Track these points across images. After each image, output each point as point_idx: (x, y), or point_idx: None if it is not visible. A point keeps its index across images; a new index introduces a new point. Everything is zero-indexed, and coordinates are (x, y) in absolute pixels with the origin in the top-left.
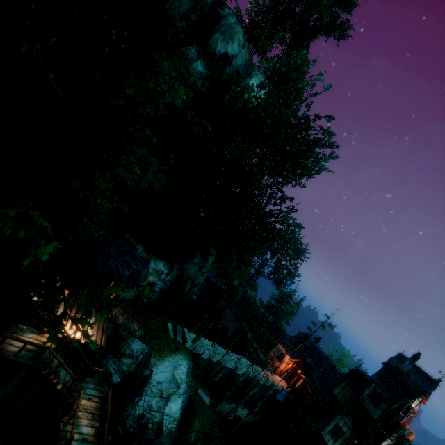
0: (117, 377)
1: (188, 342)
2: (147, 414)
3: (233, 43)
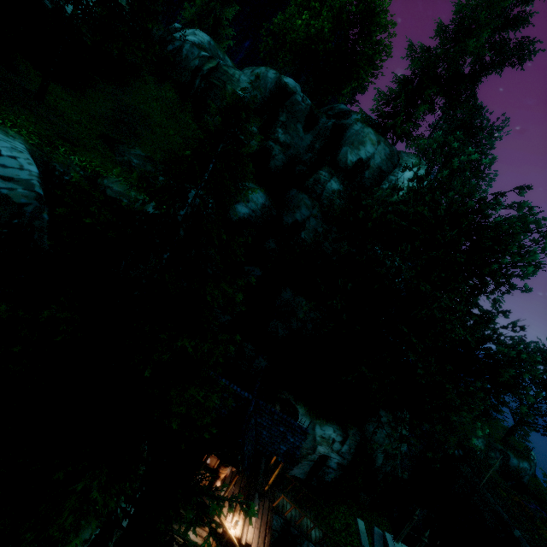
0: None
1: None
2: None
3: (365, 146)
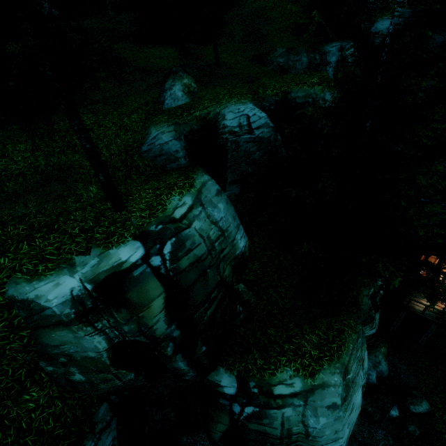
0: None
1: None
2: None
3: None
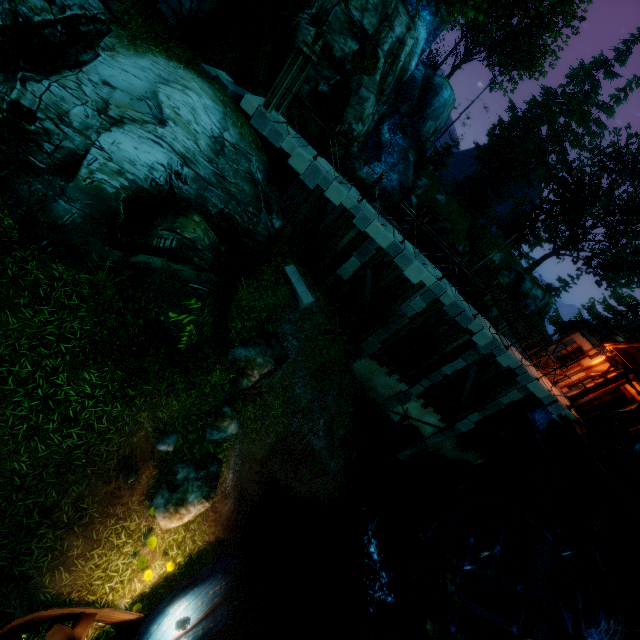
0: None
1: (246, 93)
2: (50, 122)
3: None
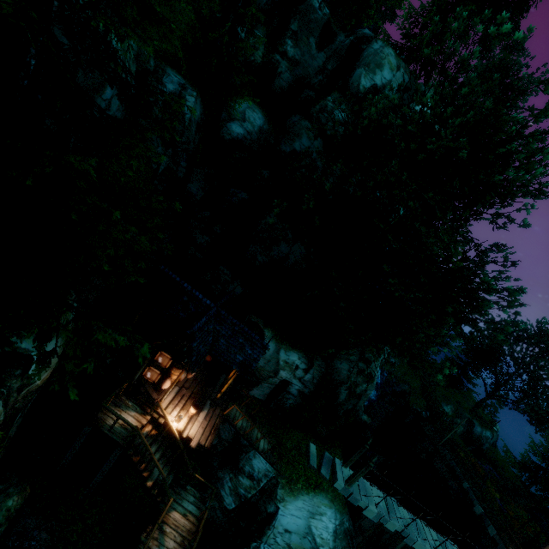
0: (232, 500)
1: (337, 480)
2: None
3: (382, 70)
